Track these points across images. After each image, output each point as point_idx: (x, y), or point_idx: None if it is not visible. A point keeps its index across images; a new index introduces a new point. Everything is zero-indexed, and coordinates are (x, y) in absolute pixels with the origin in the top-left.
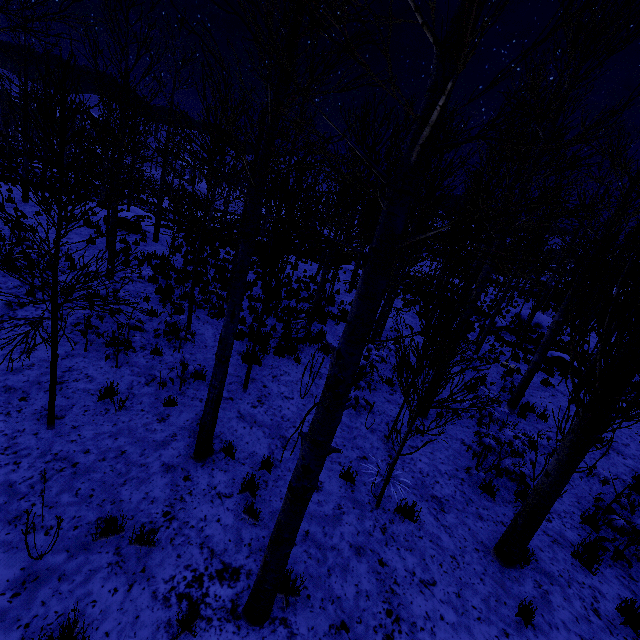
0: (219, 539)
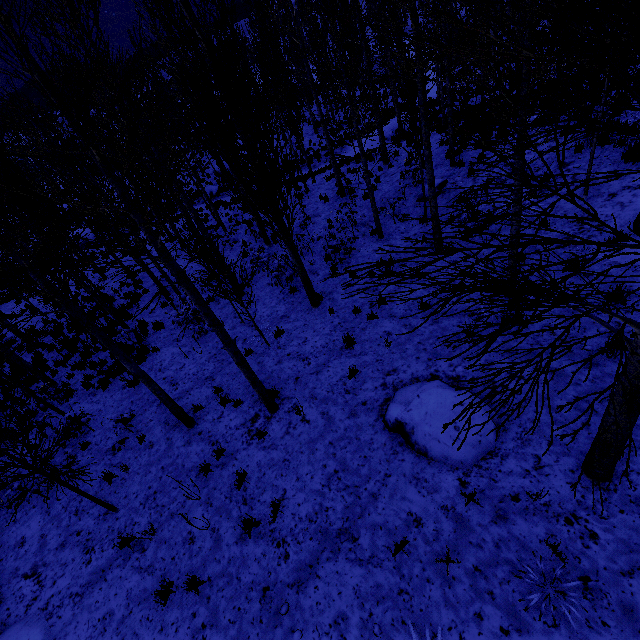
0: (239, 421)
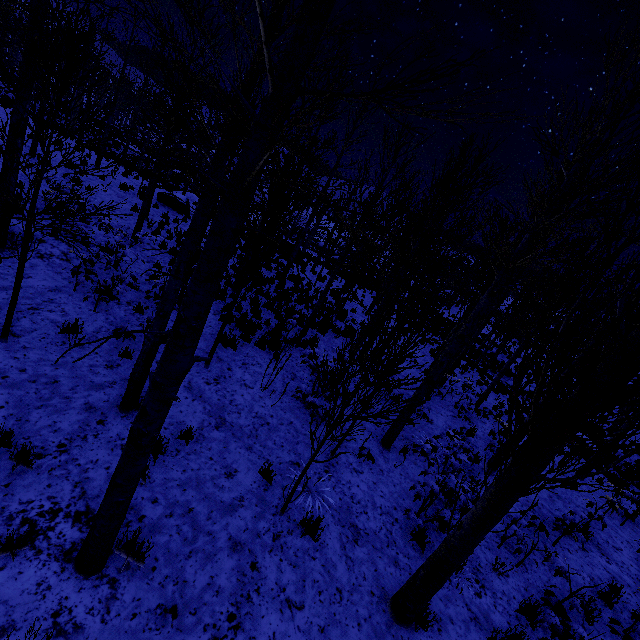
0: (98, 484)
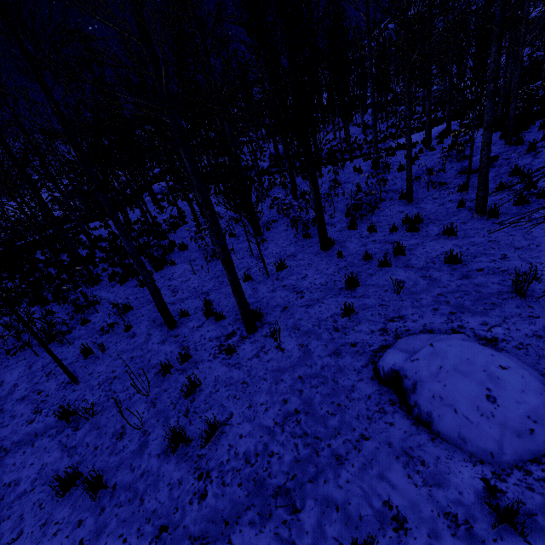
0: (215, 334)
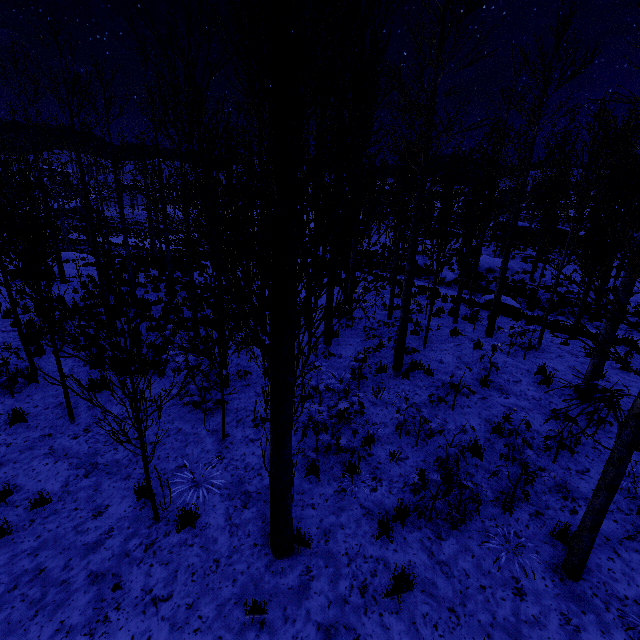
0: None
